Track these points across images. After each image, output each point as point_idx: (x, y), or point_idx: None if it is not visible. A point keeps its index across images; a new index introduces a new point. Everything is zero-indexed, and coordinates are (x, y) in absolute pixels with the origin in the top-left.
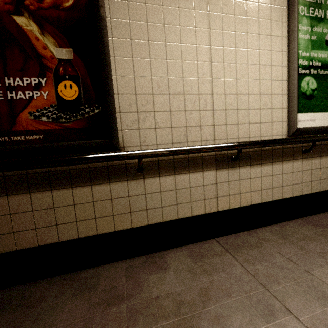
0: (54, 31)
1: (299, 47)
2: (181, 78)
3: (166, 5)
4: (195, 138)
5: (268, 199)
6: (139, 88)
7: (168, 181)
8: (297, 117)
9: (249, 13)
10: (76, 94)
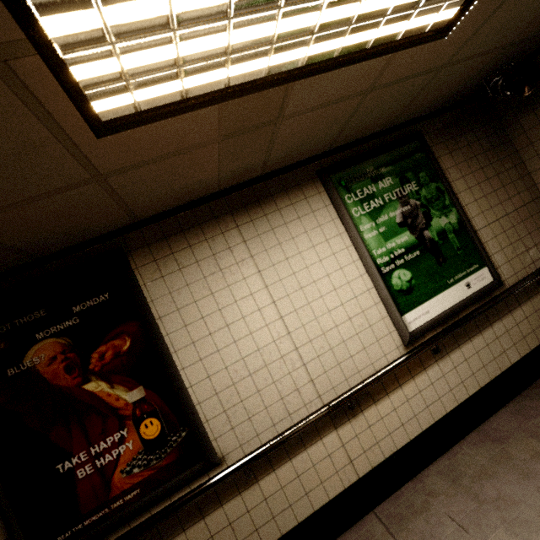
0: (121, 378)
1: (370, 248)
2: (257, 351)
3: (216, 291)
4: (296, 405)
5: (416, 431)
6: (218, 385)
7: (285, 470)
8: (405, 319)
9: (300, 247)
10: (159, 427)
